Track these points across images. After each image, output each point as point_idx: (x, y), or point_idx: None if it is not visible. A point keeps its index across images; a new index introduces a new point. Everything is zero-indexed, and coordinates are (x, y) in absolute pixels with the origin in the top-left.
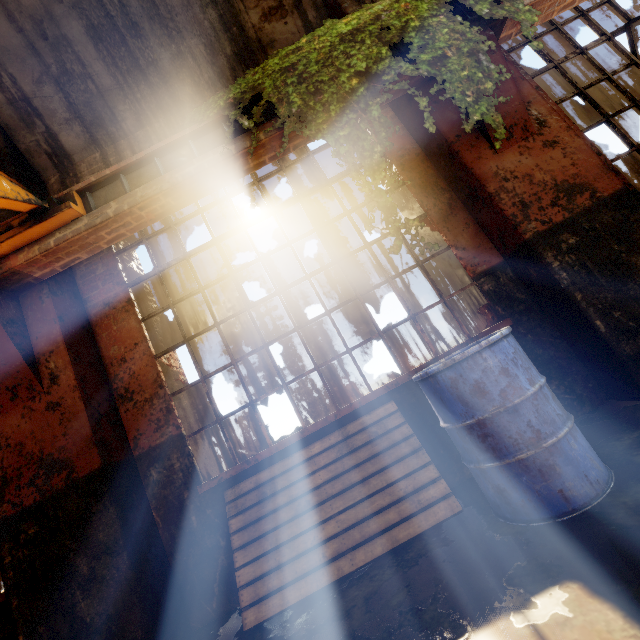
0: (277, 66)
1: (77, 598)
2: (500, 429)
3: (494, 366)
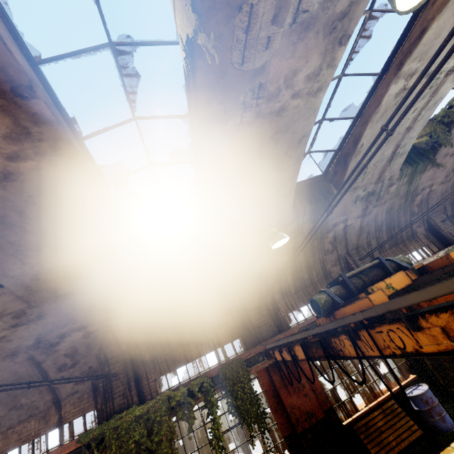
0: None
1: None
2: (432, 411)
3: (428, 396)
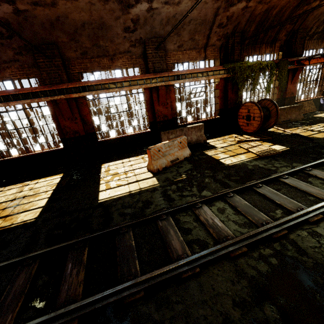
0: None
1: None
2: None
3: None
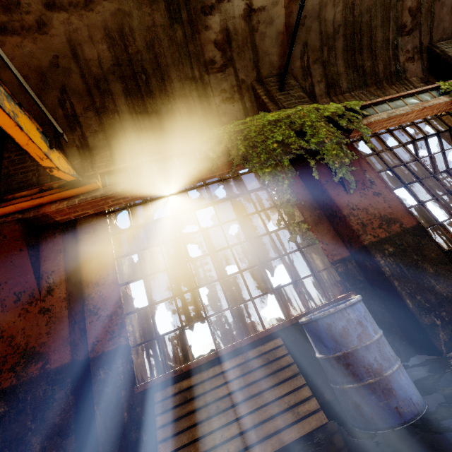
0: (232, 129)
1: None
2: (358, 361)
3: (354, 318)
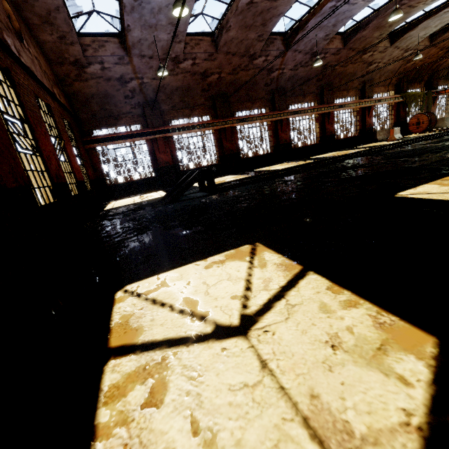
0: None
1: None
2: None
3: None
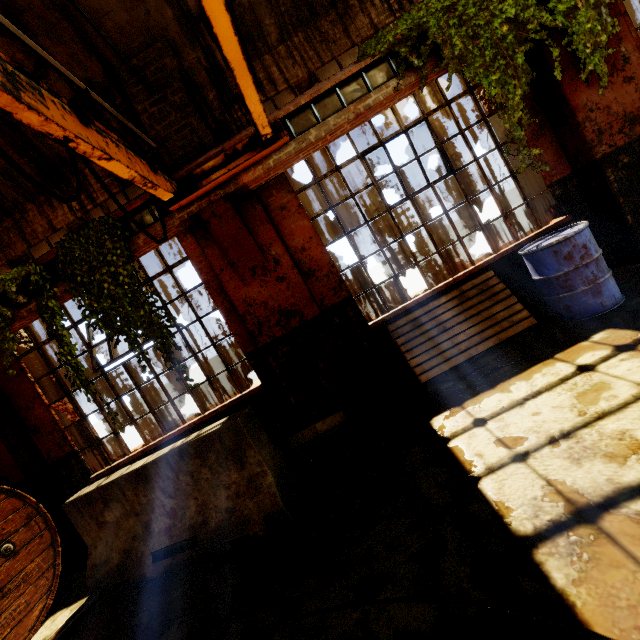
0: (439, 4)
1: (320, 379)
2: (576, 276)
3: (579, 243)
